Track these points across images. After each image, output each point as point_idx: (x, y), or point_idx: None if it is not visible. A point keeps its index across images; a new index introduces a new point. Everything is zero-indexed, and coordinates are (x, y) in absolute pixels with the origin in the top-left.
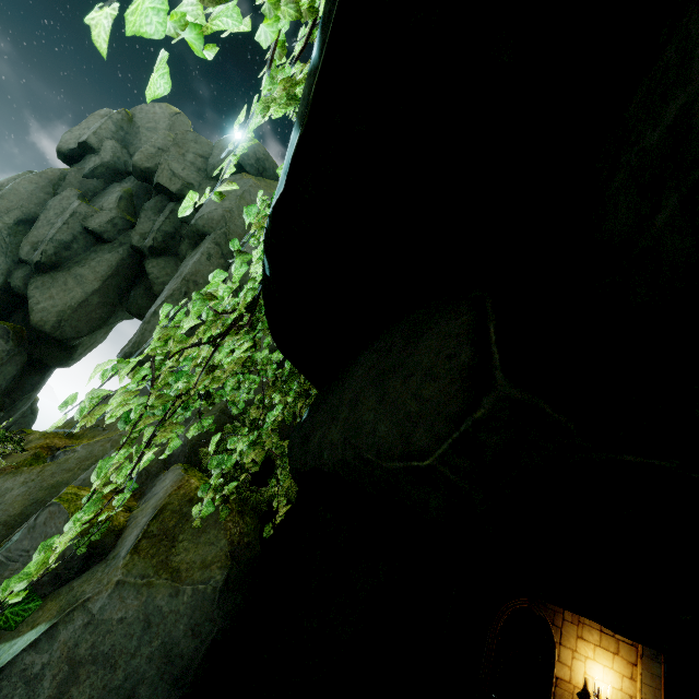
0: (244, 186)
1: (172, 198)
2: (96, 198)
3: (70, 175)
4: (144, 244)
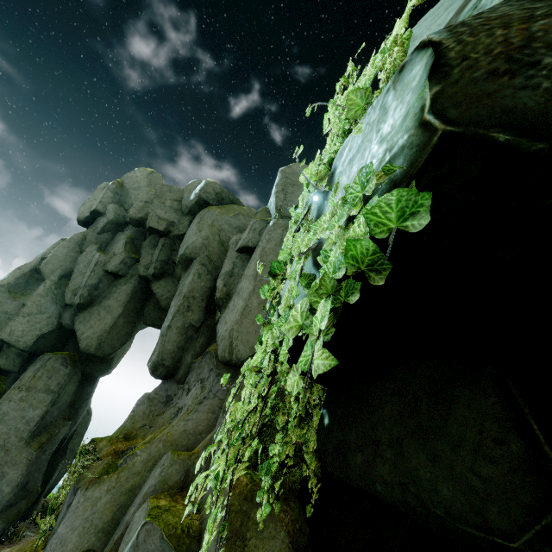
0: (212, 216)
1: (160, 234)
2: (109, 246)
3: (89, 235)
4: (148, 272)
